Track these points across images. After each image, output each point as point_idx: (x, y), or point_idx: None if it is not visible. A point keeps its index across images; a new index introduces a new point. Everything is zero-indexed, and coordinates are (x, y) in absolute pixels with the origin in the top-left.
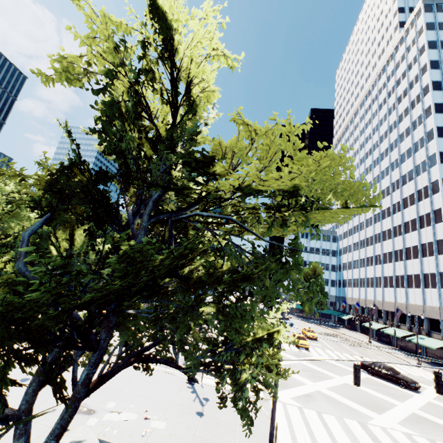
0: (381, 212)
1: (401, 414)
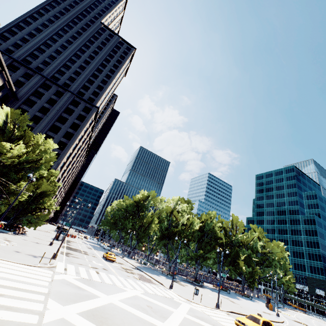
0: None
1: None
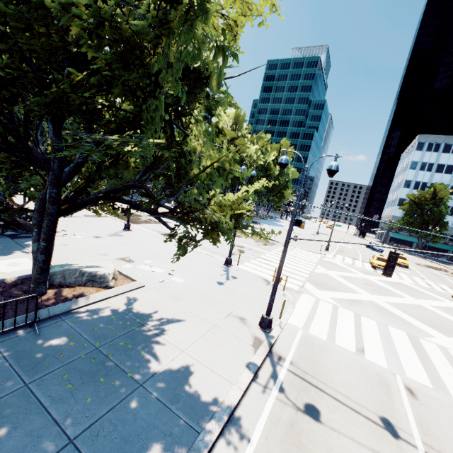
0: None
1: None
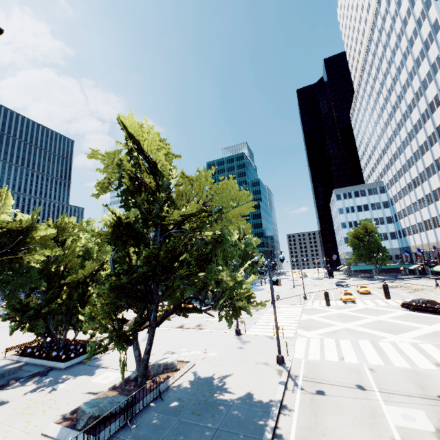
0: (419, 149)
1: (421, 332)
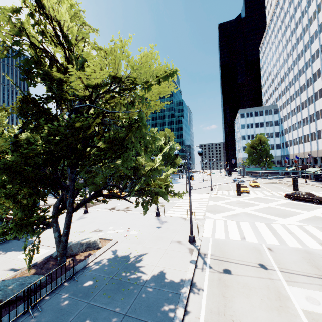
0: (312, 76)
1: (303, 217)
